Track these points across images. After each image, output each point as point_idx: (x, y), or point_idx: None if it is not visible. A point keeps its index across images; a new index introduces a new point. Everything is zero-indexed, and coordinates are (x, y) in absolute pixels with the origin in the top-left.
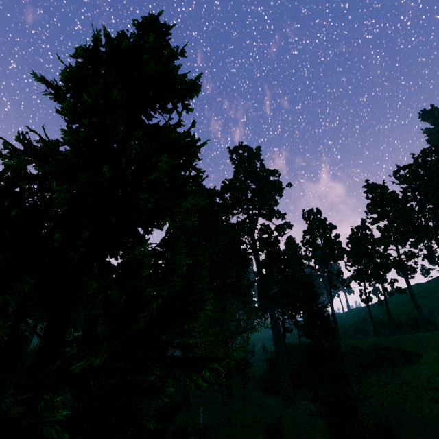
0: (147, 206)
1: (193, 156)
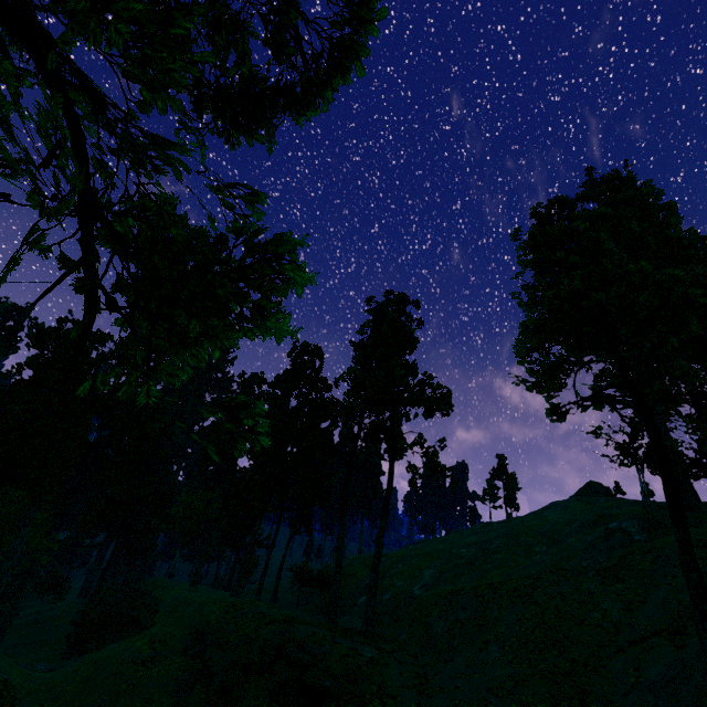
0: None
1: None
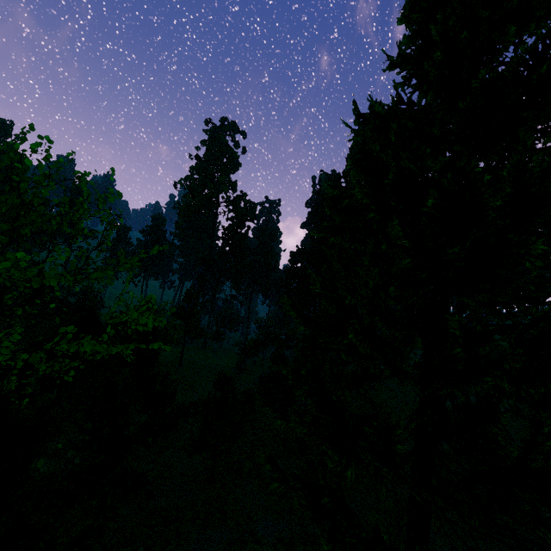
0: None
1: None
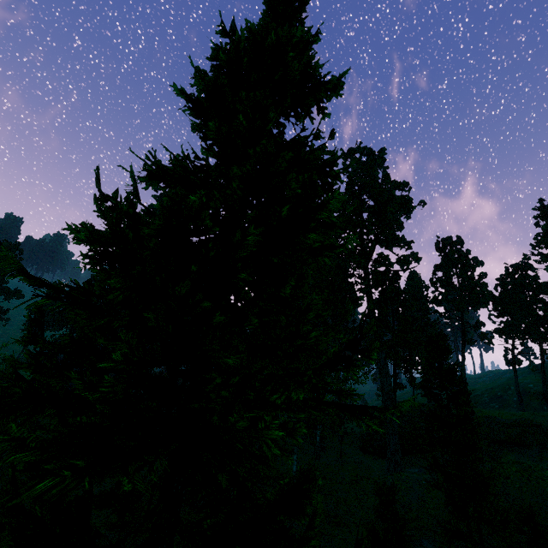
0: (312, 245)
1: (334, 177)
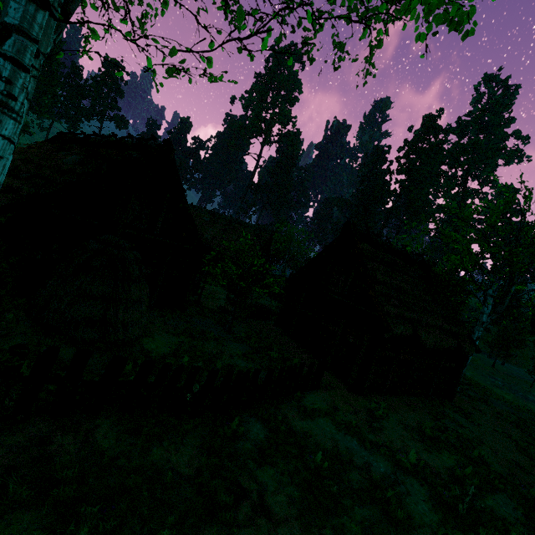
0: None
1: None
